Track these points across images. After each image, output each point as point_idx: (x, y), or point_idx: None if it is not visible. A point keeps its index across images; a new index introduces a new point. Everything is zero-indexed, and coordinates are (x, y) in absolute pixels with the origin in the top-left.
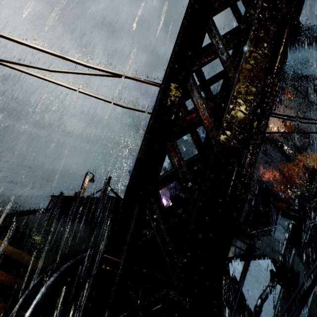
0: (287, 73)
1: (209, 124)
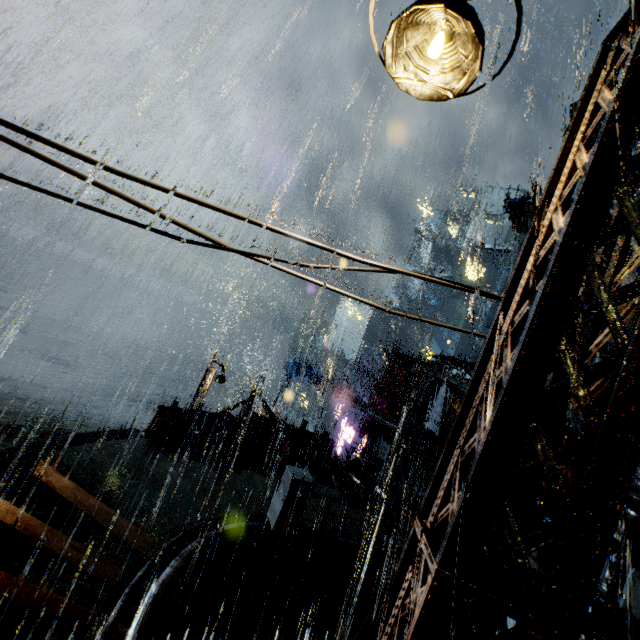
0: None
1: (588, 404)
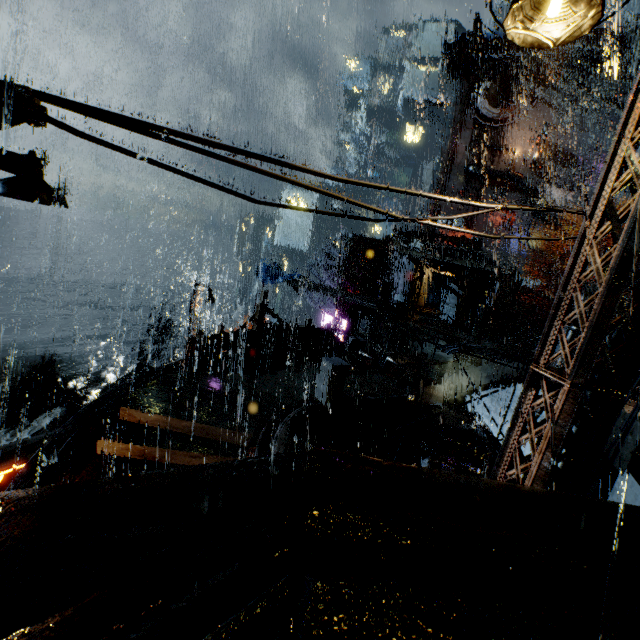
0: None
1: None
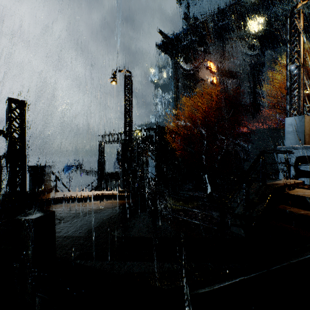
0: (197, 18)
1: None
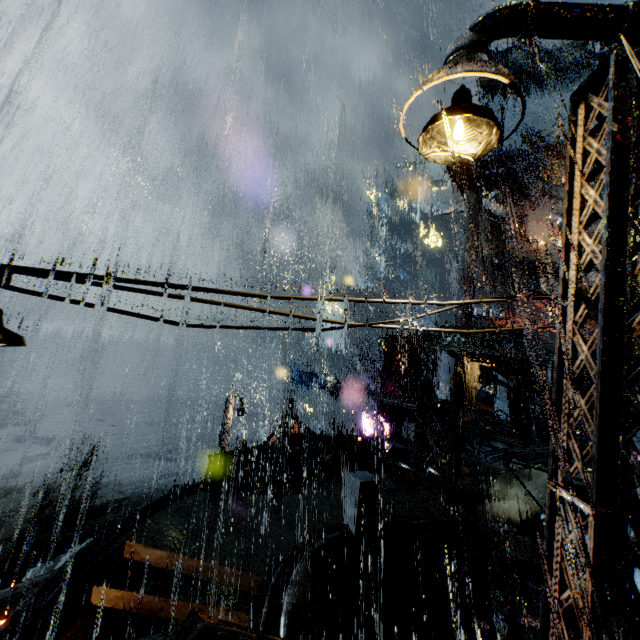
0: (544, 137)
1: None
